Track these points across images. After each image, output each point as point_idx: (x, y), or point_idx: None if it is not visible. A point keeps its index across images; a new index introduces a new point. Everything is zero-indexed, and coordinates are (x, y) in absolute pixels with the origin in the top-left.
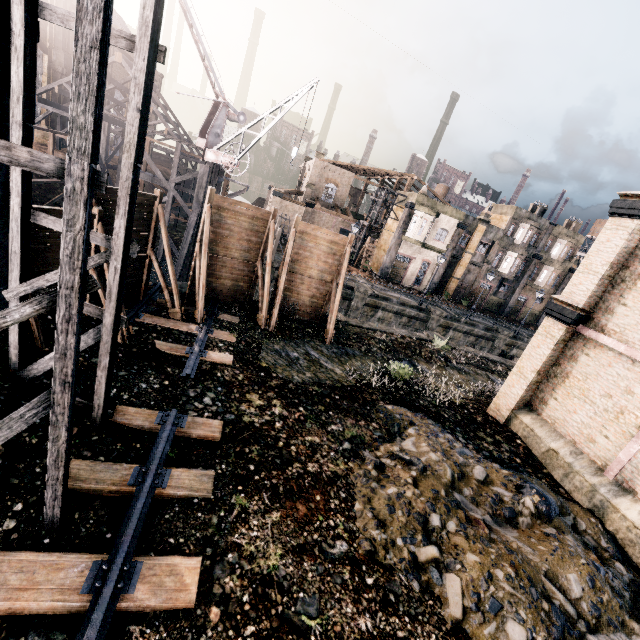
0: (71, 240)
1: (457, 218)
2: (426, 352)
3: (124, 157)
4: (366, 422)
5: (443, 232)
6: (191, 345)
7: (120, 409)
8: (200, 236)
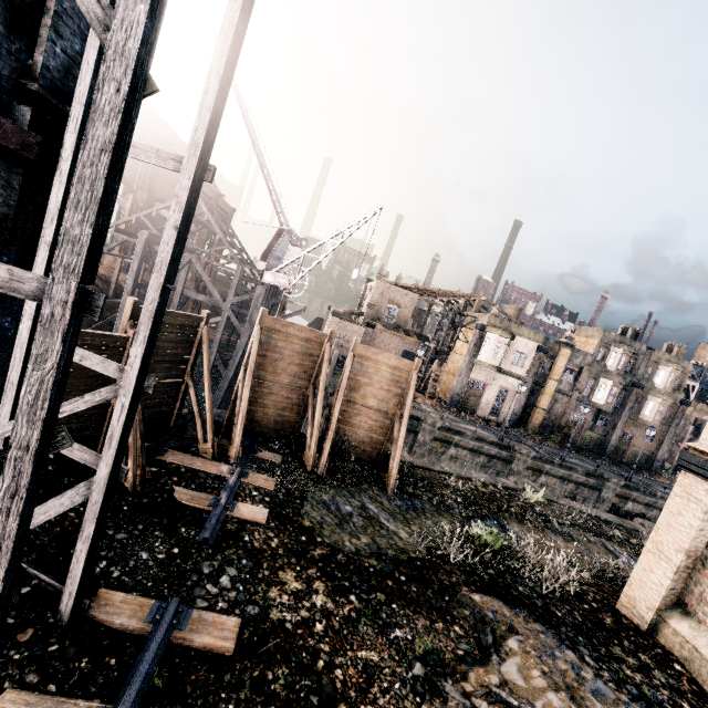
0: (37, 381)
1: (536, 341)
2: (516, 507)
3: (153, 277)
4: (445, 624)
5: (521, 356)
6: (218, 493)
7: (103, 595)
8: (246, 359)
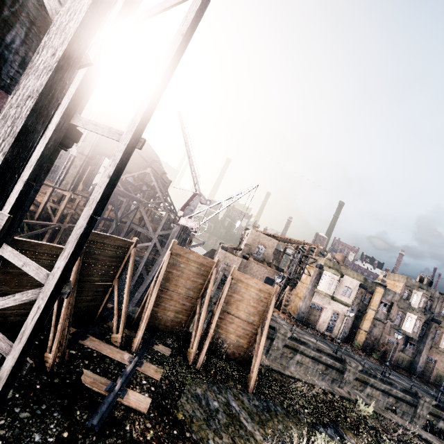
0: None
1: (358, 280)
2: (351, 418)
3: (85, 209)
4: None
5: (348, 289)
6: (115, 379)
7: None
8: (158, 273)
